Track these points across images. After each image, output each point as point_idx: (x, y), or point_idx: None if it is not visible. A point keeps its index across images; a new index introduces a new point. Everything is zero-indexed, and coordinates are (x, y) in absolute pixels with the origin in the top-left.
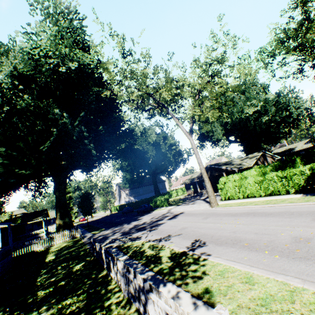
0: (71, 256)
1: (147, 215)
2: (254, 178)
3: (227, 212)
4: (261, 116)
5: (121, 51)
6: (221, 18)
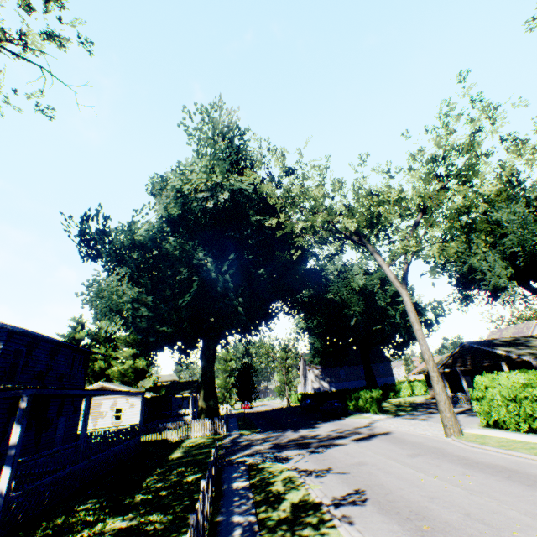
0: (195, 460)
1: (331, 423)
2: None
3: (463, 455)
4: None
5: (281, 170)
6: (463, 78)
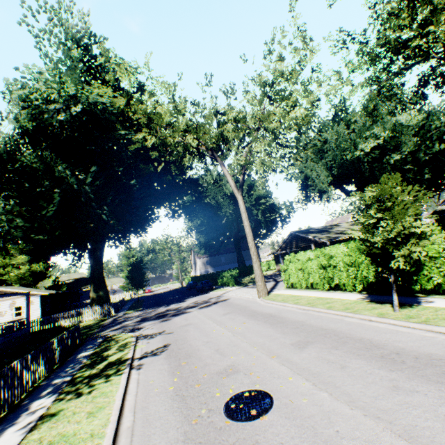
0: None
1: (197, 297)
2: (318, 262)
3: (255, 309)
4: (387, 155)
5: (130, 85)
6: (293, 7)
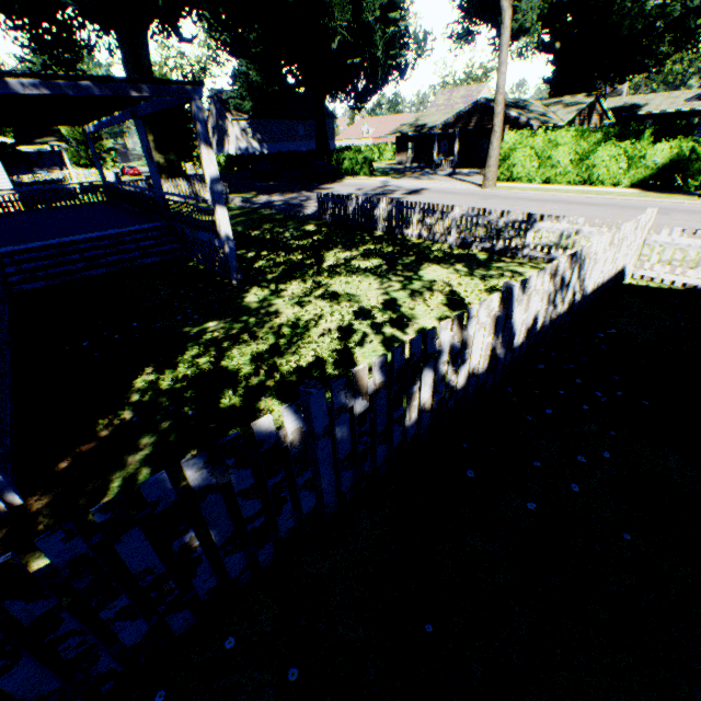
0: (260, 219)
1: (338, 186)
2: (579, 150)
3: (519, 198)
4: None
5: None
6: None
